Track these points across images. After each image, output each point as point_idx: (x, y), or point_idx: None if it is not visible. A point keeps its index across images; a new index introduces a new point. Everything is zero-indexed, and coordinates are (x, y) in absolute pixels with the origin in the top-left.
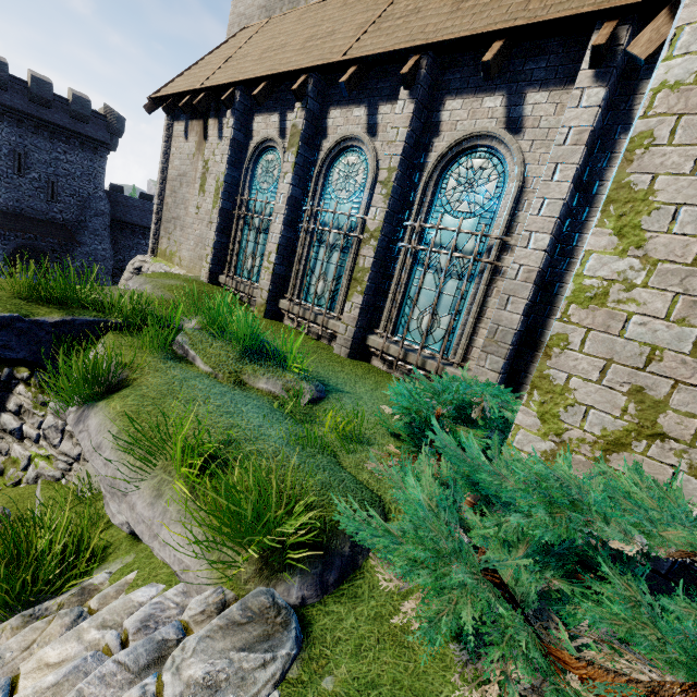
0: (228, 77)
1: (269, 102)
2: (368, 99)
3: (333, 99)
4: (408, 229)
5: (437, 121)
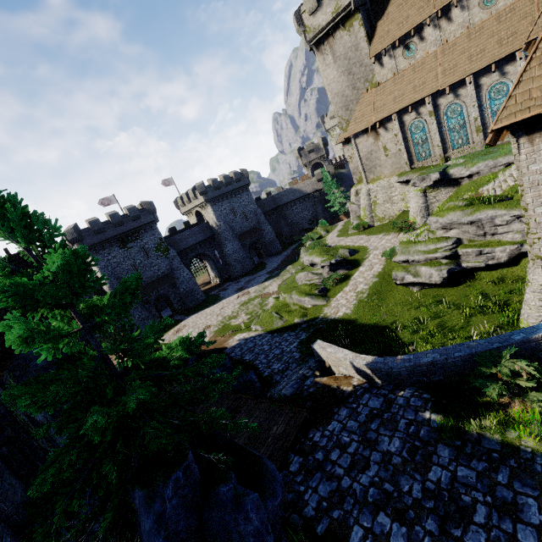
0: (386, 114)
1: (407, 111)
2: (451, 91)
3: (437, 97)
4: (486, 110)
5: (479, 85)
